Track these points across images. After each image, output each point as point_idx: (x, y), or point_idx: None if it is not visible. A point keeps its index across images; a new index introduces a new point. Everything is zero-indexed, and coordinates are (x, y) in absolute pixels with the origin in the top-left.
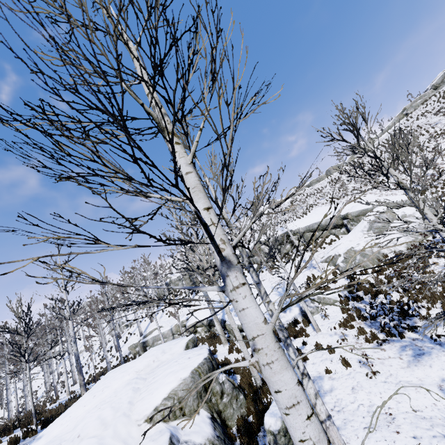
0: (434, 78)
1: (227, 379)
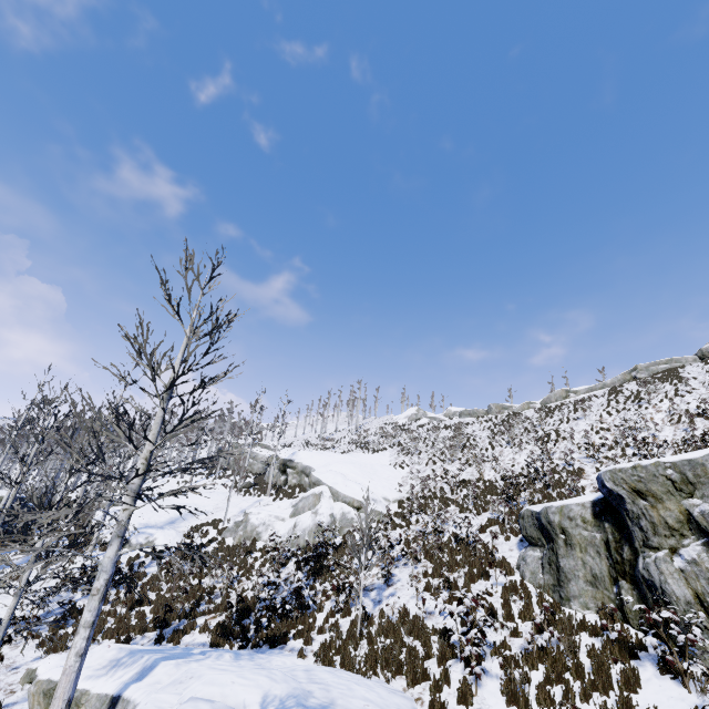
0: None
1: None
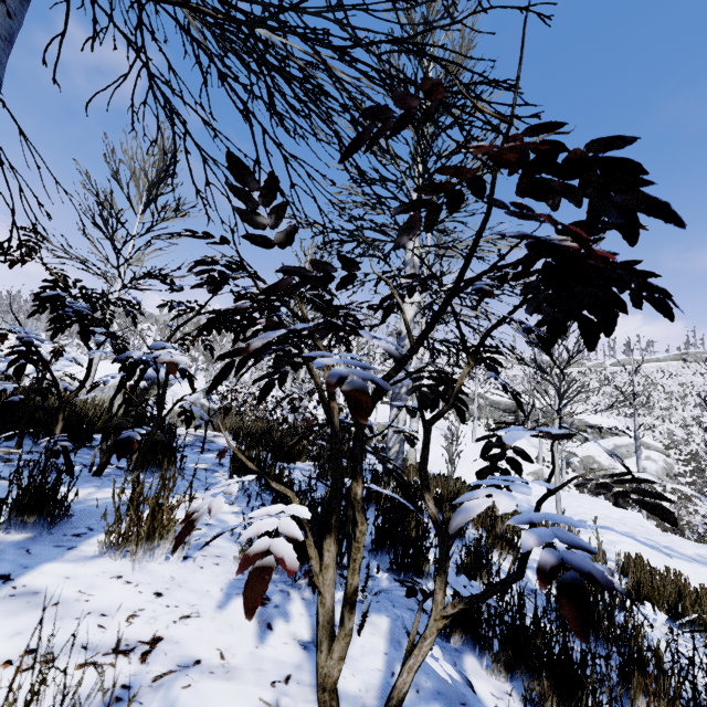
0: None
1: None
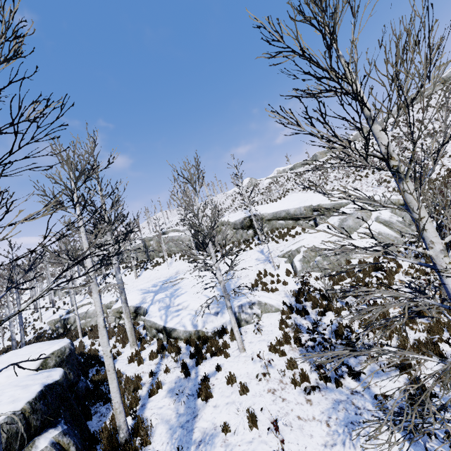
0: (446, 71)
1: (51, 446)
